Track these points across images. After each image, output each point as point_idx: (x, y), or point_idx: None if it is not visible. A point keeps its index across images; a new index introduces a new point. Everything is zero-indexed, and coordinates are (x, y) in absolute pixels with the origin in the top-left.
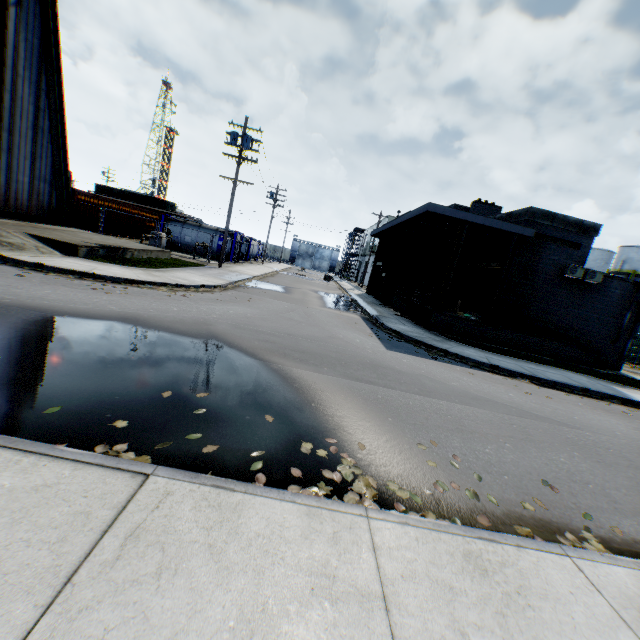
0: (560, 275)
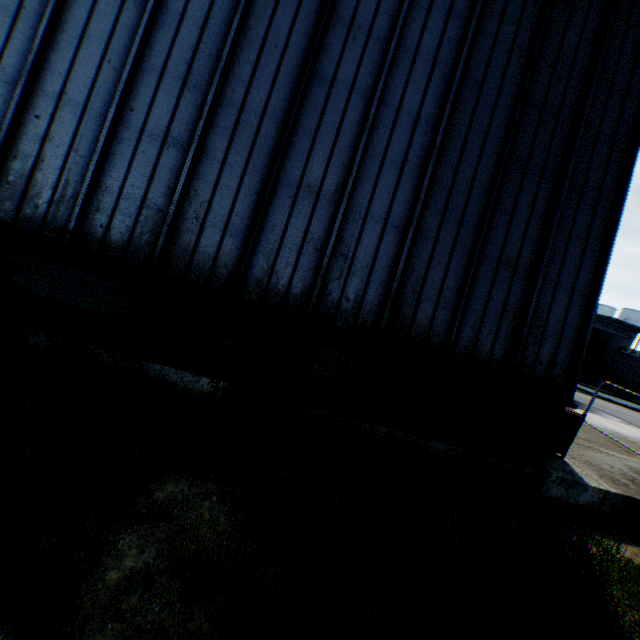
0: (617, 350)
